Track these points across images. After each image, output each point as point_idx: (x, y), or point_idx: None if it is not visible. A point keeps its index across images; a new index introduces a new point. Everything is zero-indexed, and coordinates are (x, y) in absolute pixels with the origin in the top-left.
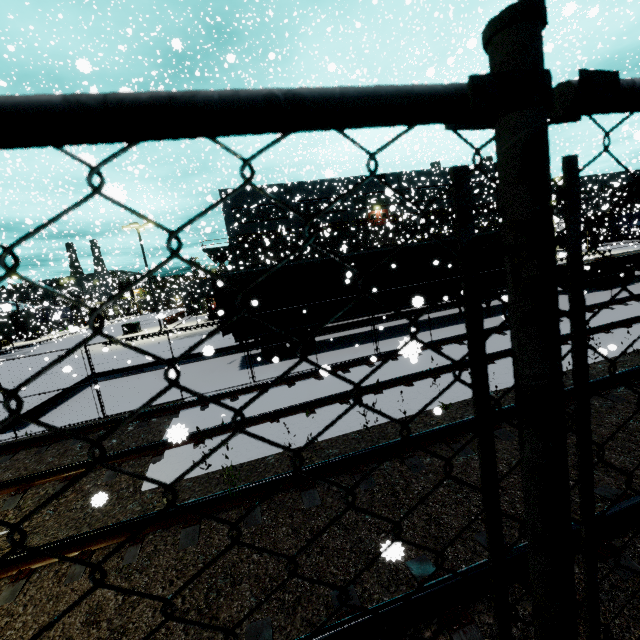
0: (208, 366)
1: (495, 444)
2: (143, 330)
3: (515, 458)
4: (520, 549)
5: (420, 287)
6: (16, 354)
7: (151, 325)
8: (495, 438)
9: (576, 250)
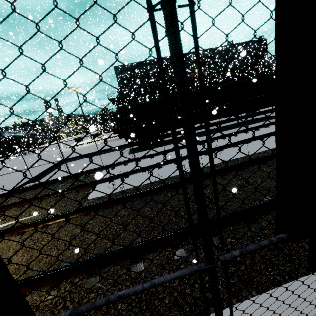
0: (114, 154)
1: (244, 175)
2: (84, 140)
3: (252, 179)
4: (245, 209)
5: (216, 109)
6: (29, 154)
7: (87, 138)
8: (244, 172)
9: (192, 9)
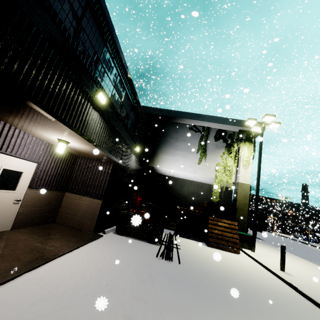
0: None
1: None
2: None
3: None
4: None
5: None
6: None
7: None
8: None
9: None
